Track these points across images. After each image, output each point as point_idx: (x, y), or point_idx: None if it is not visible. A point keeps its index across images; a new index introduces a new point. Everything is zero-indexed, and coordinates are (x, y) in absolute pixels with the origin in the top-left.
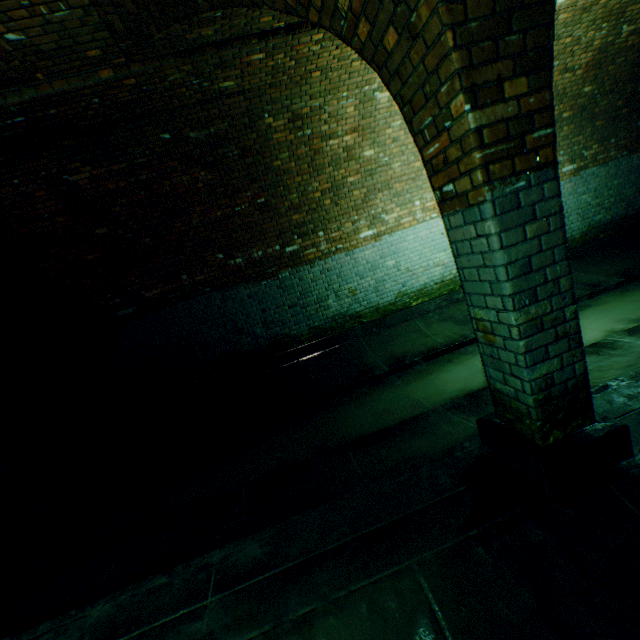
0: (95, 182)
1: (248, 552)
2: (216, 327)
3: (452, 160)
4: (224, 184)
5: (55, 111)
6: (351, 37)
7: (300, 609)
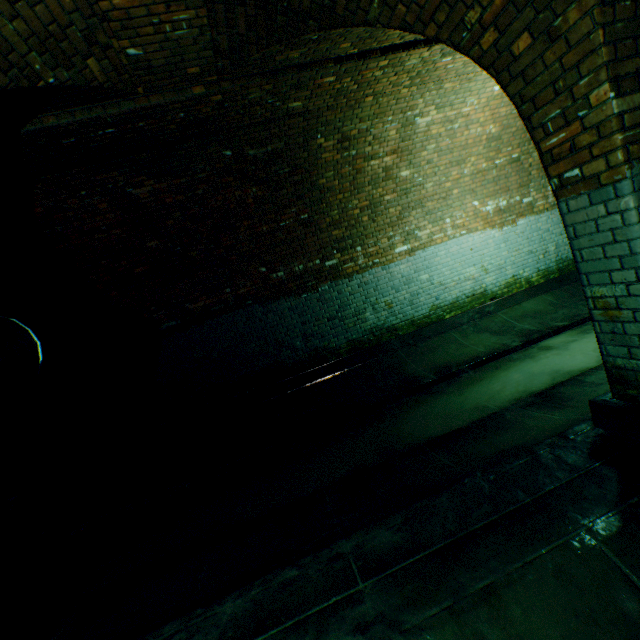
0: (155, 195)
1: (382, 539)
2: (257, 340)
3: (582, 146)
4: (272, 200)
5: (143, 124)
6: (470, 47)
7: (476, 583)
